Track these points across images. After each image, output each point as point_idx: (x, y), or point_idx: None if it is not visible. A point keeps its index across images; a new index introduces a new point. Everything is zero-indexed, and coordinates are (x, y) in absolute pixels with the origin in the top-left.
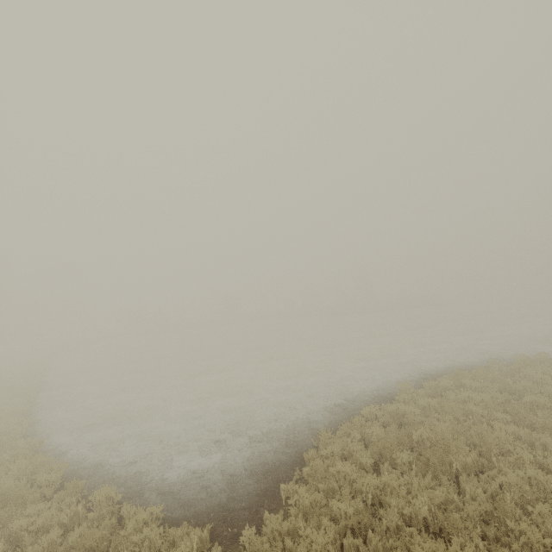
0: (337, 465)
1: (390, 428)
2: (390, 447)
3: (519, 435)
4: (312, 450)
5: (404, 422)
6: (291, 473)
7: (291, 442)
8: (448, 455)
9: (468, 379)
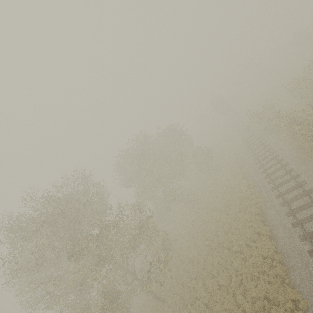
0: None
1: None
2: None
3: None
4: None
5: None
6: None
7: None
8: None
9: None
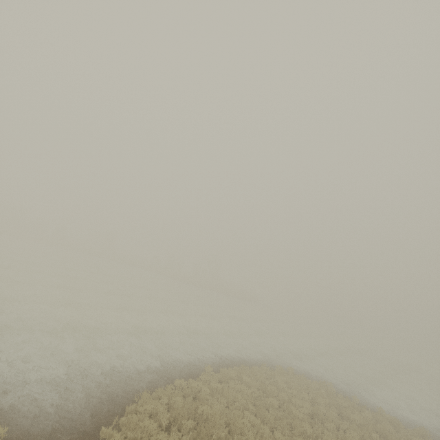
0: (146, 421)
1: (188, 399)
2: (182, 415)
3: (255, 423)
4: (133, 405)
5: (198, 396)
6: (112, 419)
7: (119, 393)
8: (213, 428)
9: (246, 374)
